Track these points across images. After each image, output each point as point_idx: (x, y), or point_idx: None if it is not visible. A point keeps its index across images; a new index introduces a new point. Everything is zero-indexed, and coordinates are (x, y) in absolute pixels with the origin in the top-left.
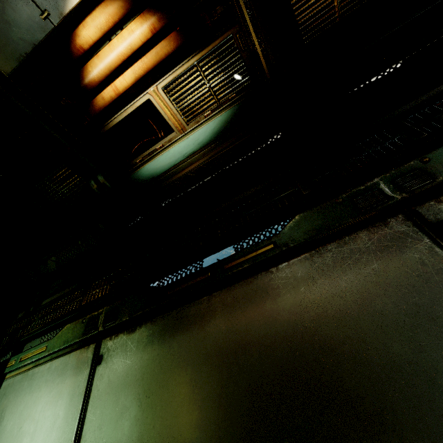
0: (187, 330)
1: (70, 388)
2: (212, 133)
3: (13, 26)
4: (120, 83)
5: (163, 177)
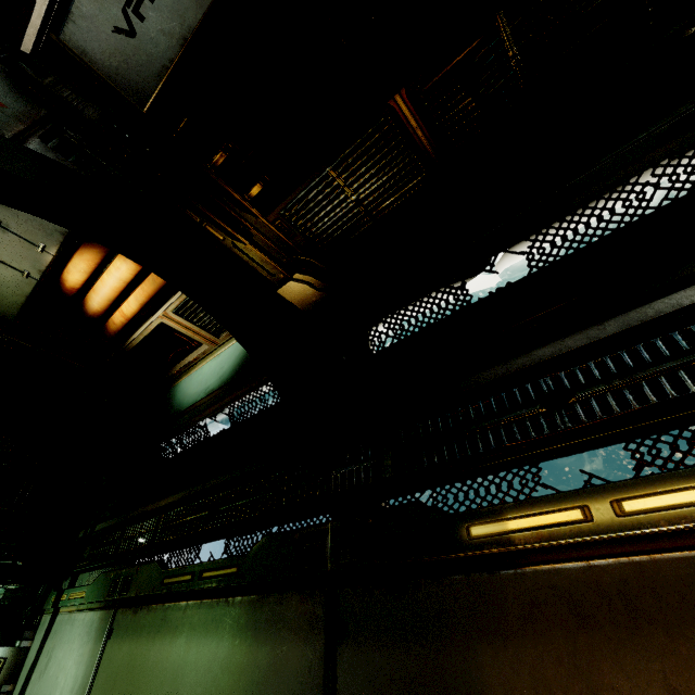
0: (163, 638)
1: (89, 654)
2: (233, 366)
3: (2, 286)
4: (127, 309)
5: (185, 416)
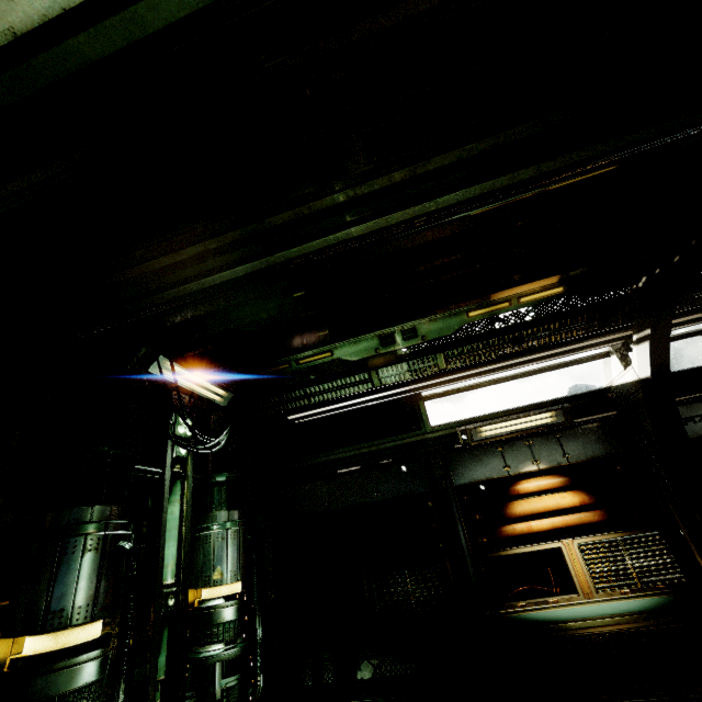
0: None
1: None
2: (641, 606)
3: (482, 465)
4: (536, 524)
5: (574, 623)
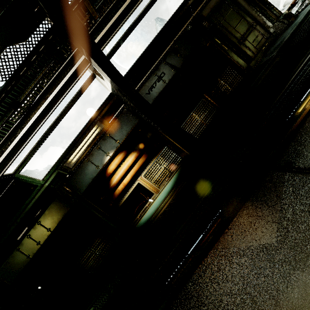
0: (191, 302)
1: None
2: (171, 185)
3: (86, 175)
4: (125, 181)
5: (153, 216)
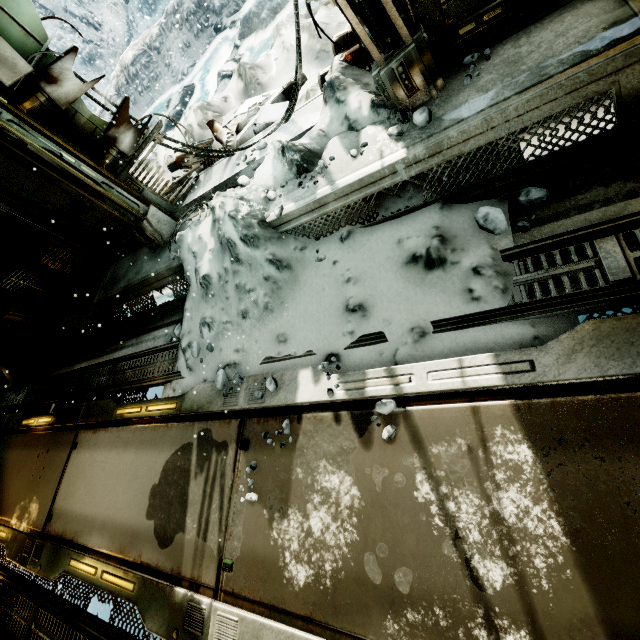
0: None
1: None
2: None
3: None
4: None
5: None
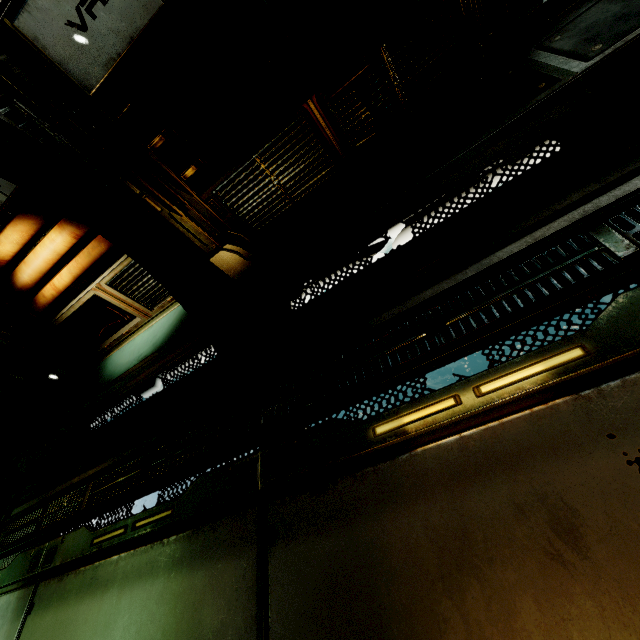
0: (93, 595)
1: (5, 636)
2: (166, 333)
3: None
4: (59, 282)
5: (117, 384)
